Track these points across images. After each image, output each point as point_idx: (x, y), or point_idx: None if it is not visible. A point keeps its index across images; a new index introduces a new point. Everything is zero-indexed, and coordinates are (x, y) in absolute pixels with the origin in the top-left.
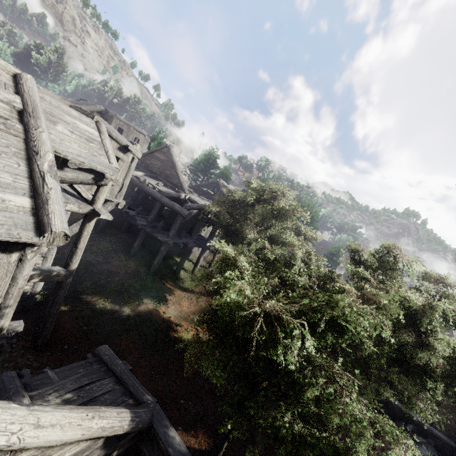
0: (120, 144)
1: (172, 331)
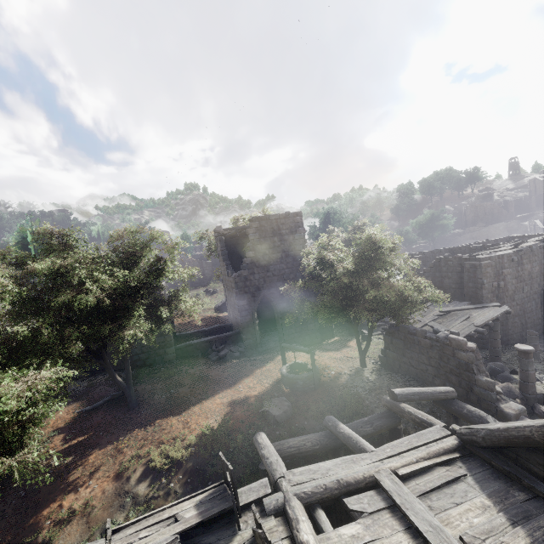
0: None
1: None
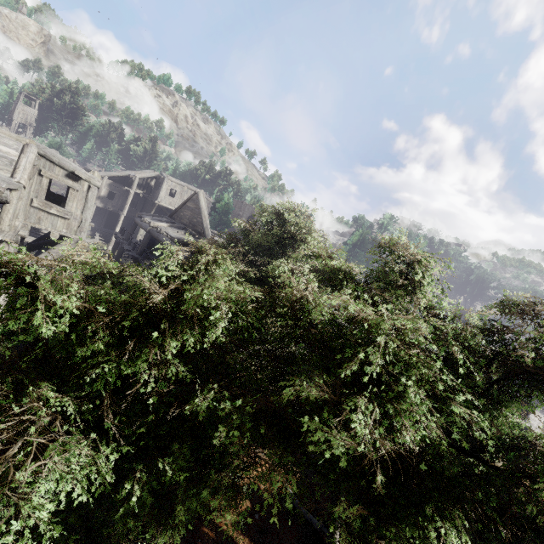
0: (67, 170)
1: None
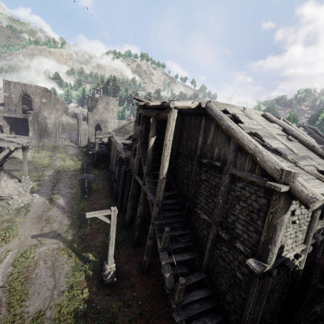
0: None
1: None
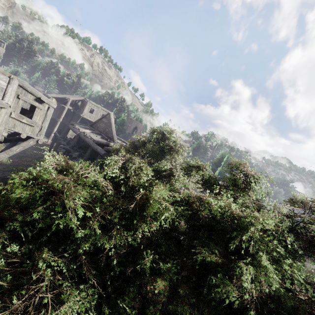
0: (35, 96)
1: None
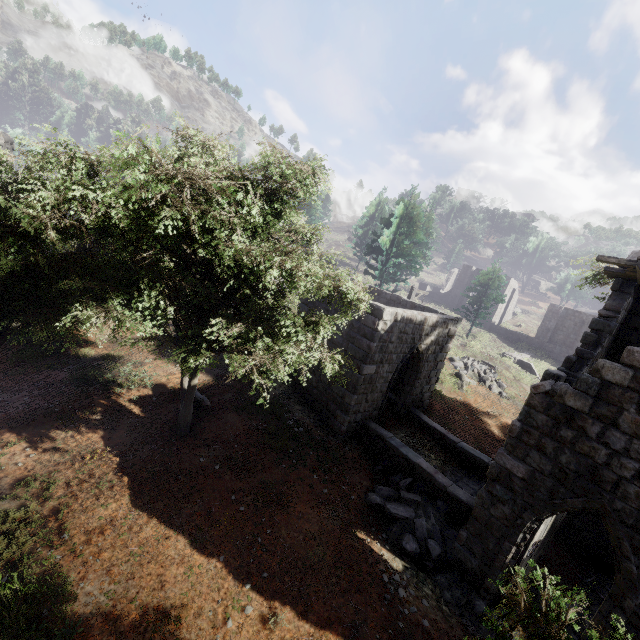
0: None
1: (78, 349)
